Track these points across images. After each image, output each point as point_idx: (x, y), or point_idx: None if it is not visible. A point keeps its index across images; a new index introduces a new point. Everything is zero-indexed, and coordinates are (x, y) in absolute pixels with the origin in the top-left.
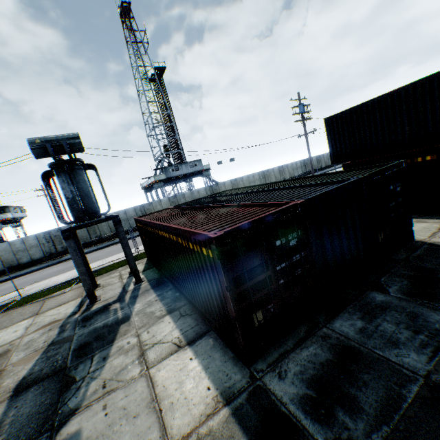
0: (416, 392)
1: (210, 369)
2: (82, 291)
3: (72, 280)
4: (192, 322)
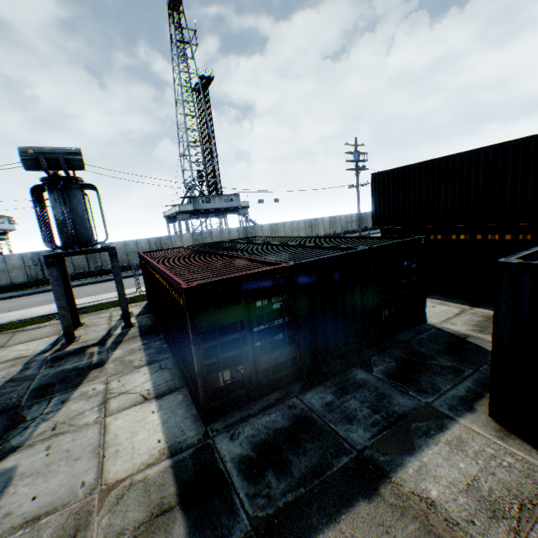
0: (344, 463)
1: (167, 424)
2: (62, 329)
3: (54, 315)
4: (168, 376)
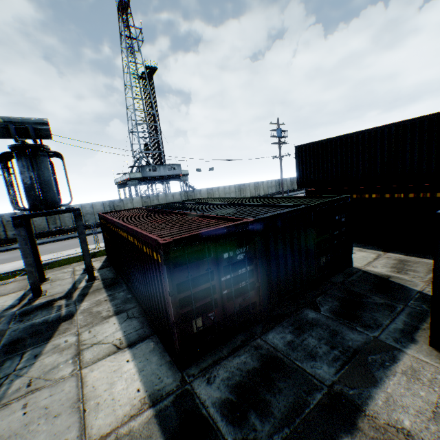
0: (319, 400)
1: (144, 372)
2: (28, 284)
3: (18, 271)
4: (137, 324)
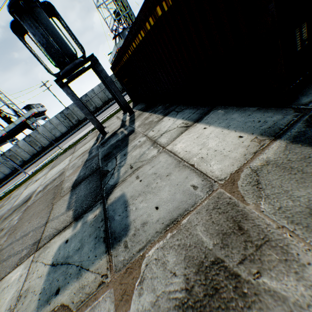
0: None
1: (232, 126)
2: (95, 134)
3: (87, 132)
4: (191, 110)
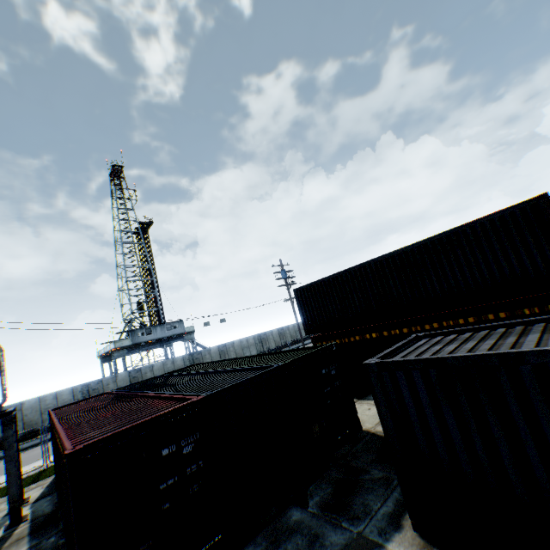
0: None
1: None
2: None
3: None
4: None
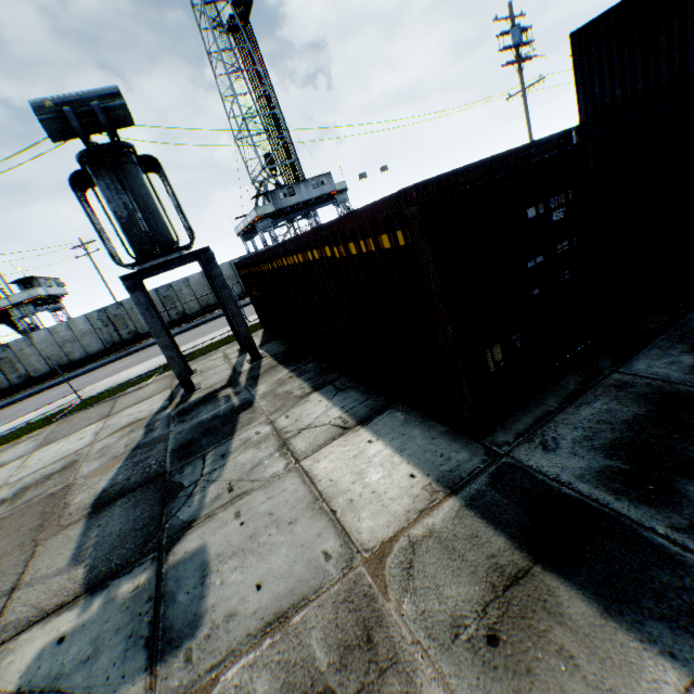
0: None
1: (407, 452)
2: (170, 382)
3: (152, 371)
4: (359, 395)
